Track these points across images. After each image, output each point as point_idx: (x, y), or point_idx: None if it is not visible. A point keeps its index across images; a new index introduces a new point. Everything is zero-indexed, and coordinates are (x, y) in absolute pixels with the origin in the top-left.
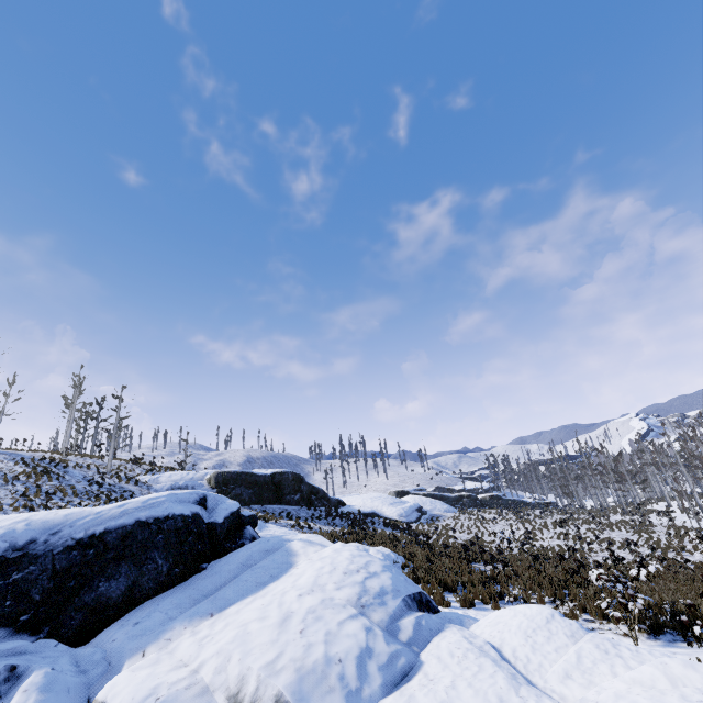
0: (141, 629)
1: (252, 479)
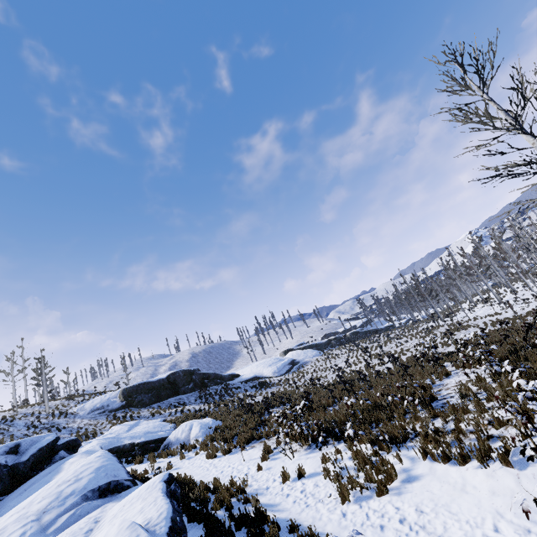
0: None
1: (149, 386)
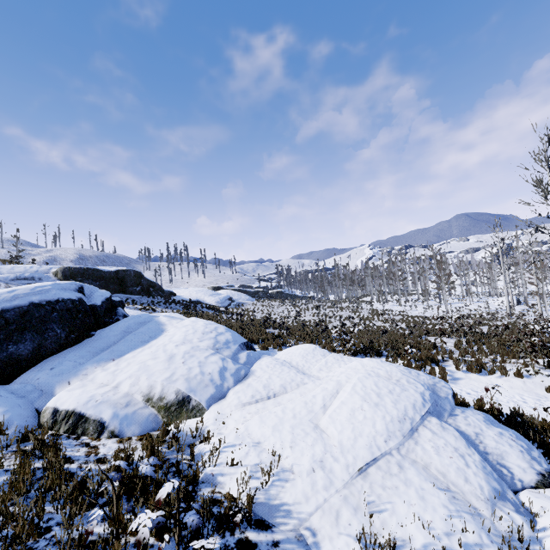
0: (59, 371)
1: (98, 274)
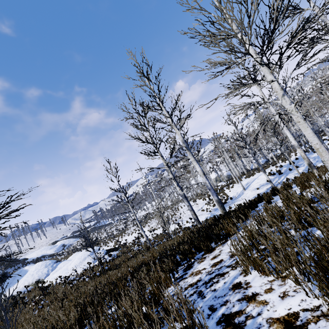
0: None
1: None
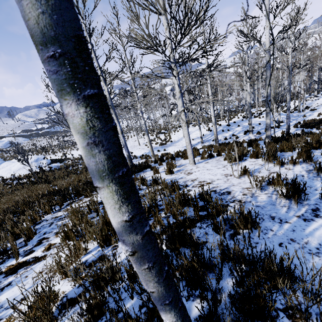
0: None
1: None
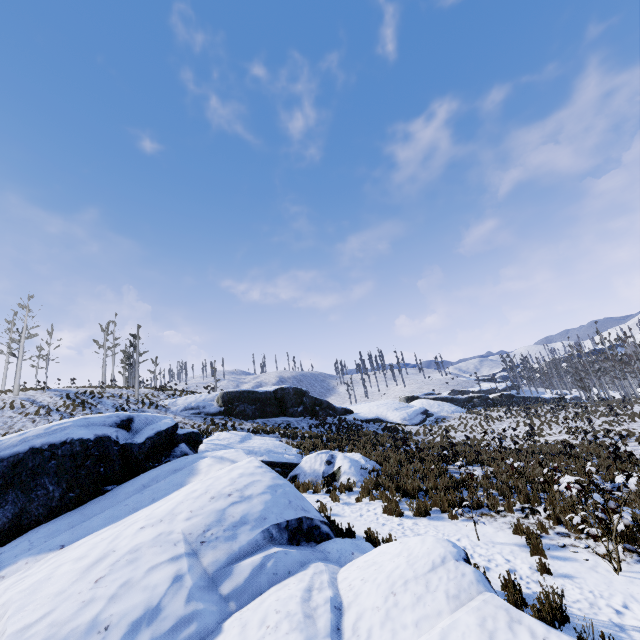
0: None
1: (254, 396)
